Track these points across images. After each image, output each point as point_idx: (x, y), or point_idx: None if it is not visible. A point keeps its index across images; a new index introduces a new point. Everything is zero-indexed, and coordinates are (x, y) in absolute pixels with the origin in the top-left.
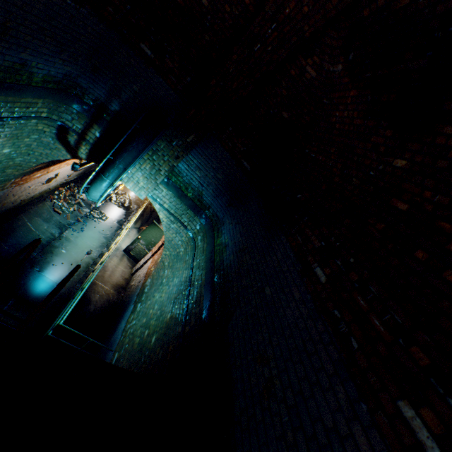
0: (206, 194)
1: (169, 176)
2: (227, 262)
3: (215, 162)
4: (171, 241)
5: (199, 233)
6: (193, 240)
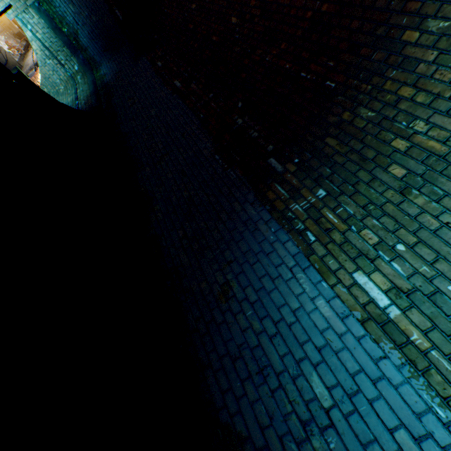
0: (82, 35)
1: (40, 1)
2: (107, 81)
3: (89, 2)
4: (49, 79)
5: (78, 73)
6: (73, 79)
